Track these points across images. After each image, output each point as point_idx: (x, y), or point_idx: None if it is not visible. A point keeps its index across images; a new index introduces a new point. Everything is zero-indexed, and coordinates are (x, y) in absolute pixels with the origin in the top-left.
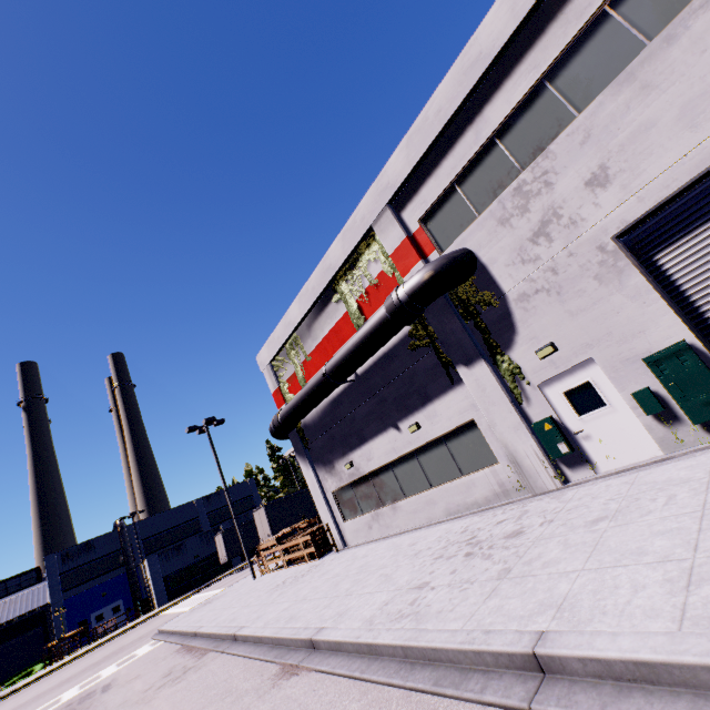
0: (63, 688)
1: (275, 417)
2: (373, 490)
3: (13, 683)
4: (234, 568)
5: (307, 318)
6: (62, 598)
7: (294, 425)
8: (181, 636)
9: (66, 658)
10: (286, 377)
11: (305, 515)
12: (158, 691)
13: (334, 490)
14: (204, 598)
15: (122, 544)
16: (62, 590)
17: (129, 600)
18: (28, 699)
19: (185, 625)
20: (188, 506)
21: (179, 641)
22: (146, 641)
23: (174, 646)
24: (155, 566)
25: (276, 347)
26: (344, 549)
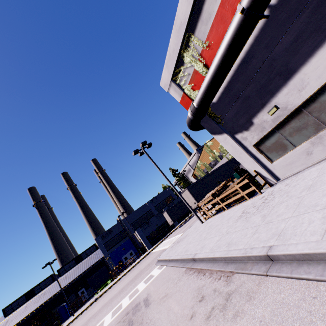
0: (121, 296)
1: (191, 107)
2: (308, 119)
3: (102, 289)
4: (176, 226)
5: (196, 6)
6: (108, 253)
7: (207, 106)
8: (178, 262)
9: (118, 277)
10: (187, 81)
11: (210, 188)
12: (212, 325)
13: (255, 143)
14: (171, 241)
15: (123, 227)
16: (106, 250)
17: (134, 249)
18: (107, 300)
19: (176, 255)
20: (144, 206)
21: (180, 266)
22: (154, 266)
23: (178, 269)
24: (140, 233)
25: (173, 61)
26: (277, 183)
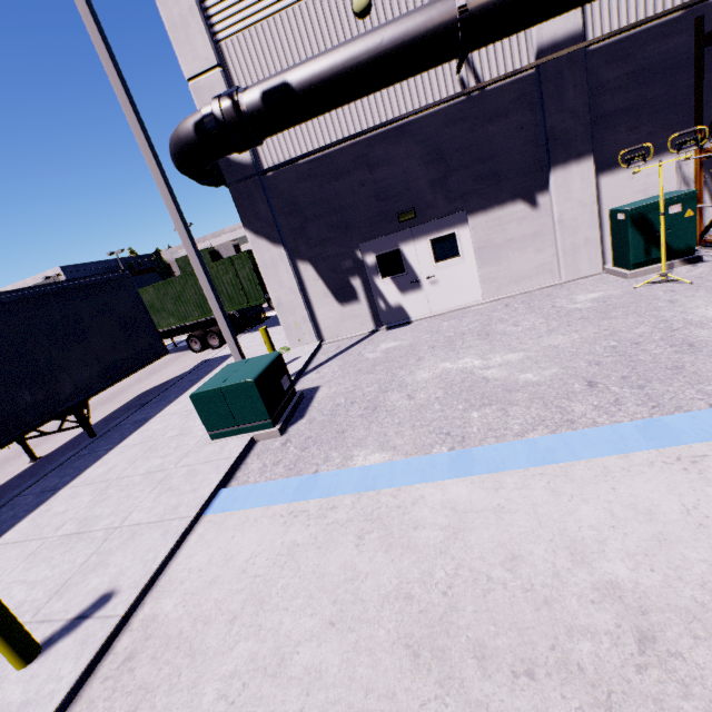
0: None
1: None
2: None
3: None
4: None
5: None
6: None
7: None
8: None
9: None
10: None
11: None
12: None
13: None
14: None
15: None
16: None
17: None
18: None
19: None
20: None
21: None
22: None
23: None
24: None
25: None
26: None
